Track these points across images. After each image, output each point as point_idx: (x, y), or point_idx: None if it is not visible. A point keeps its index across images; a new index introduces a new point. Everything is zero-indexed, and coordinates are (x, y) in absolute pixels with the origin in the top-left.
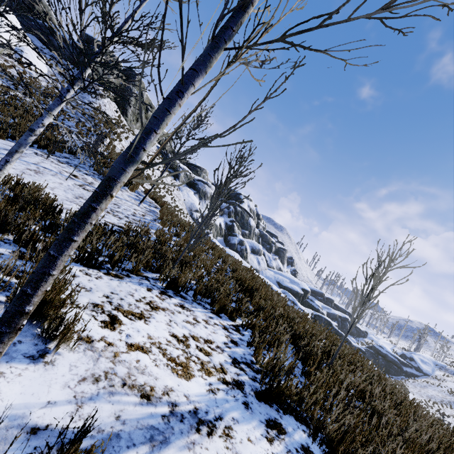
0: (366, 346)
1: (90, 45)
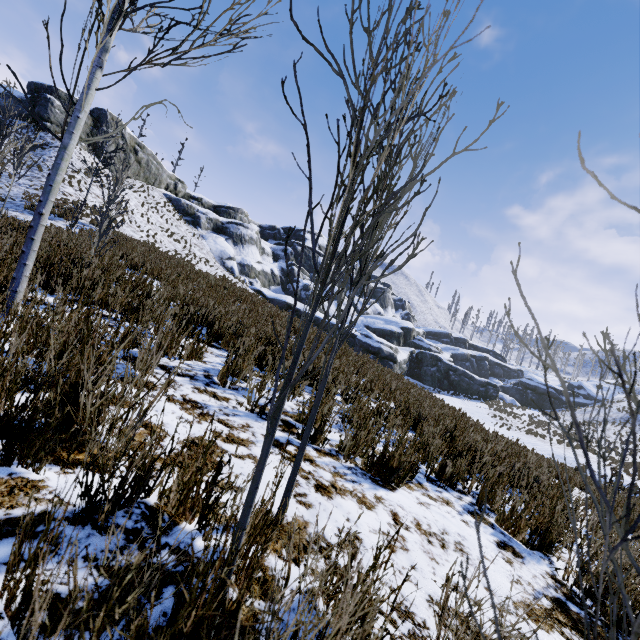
0: (512, 384)
1: (41, 93)
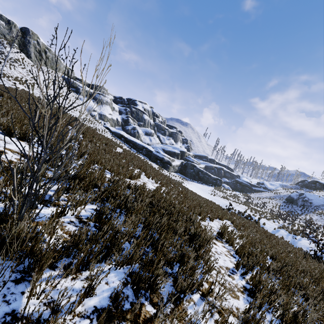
0: (231, 181)
1: None
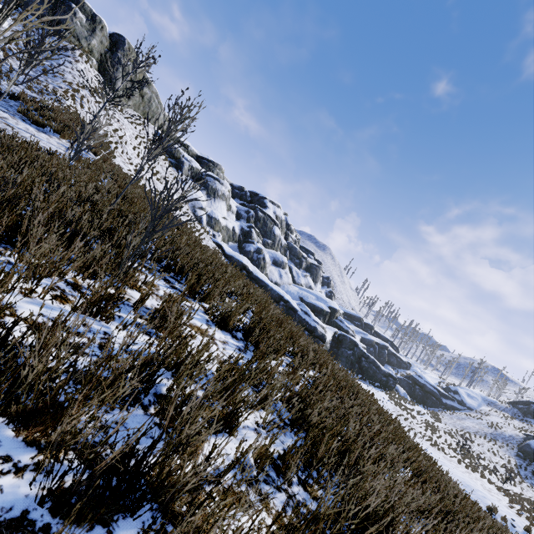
0: (404, 376)
1: (66, 0)
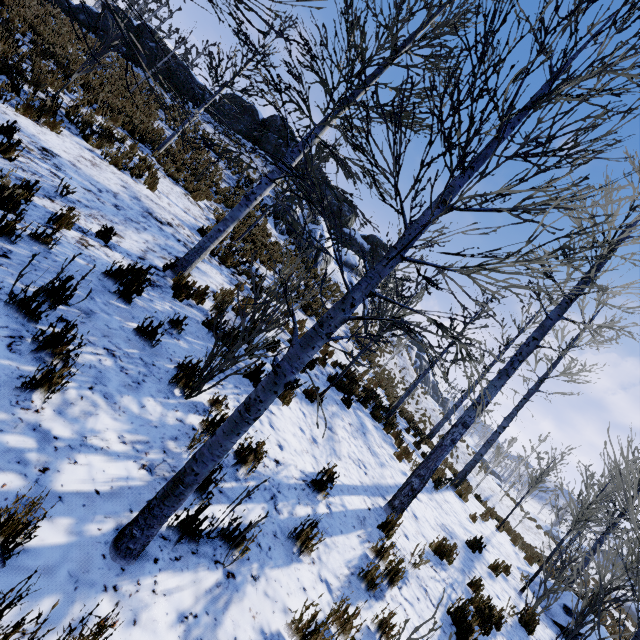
0: None
1: (378, 247)
